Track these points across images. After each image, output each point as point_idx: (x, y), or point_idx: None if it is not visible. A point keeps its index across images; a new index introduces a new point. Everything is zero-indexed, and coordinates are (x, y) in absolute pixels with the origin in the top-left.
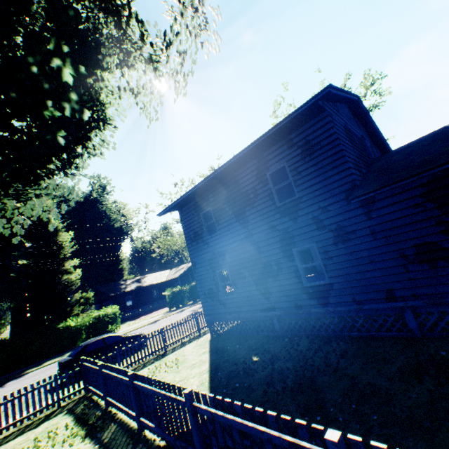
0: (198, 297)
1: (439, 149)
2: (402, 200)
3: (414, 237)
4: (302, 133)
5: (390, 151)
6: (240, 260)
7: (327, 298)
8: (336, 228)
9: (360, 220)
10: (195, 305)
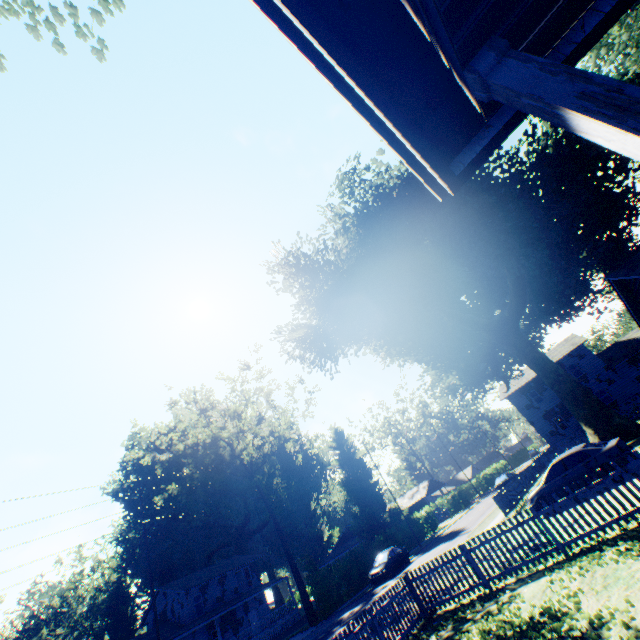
0: (467, 501)
1: (625, 351)
2: (624, 366)
3: (633, 375)
4: (575, 352)
5: (599, 353)
6: (565, 408)
7: (617, 406)
8: (606, 380)
9: (614, 375)
10: (481, 499)
